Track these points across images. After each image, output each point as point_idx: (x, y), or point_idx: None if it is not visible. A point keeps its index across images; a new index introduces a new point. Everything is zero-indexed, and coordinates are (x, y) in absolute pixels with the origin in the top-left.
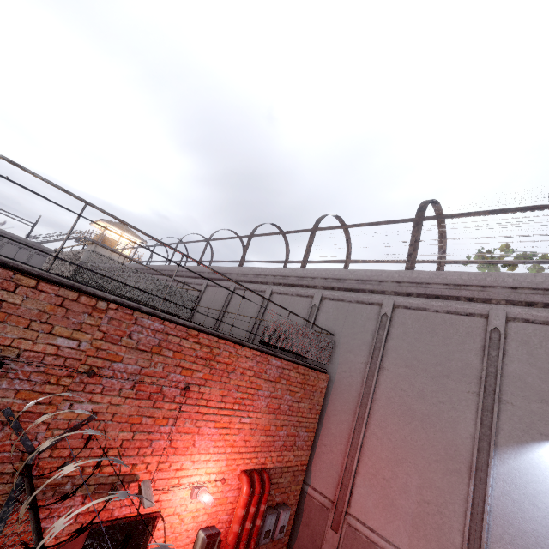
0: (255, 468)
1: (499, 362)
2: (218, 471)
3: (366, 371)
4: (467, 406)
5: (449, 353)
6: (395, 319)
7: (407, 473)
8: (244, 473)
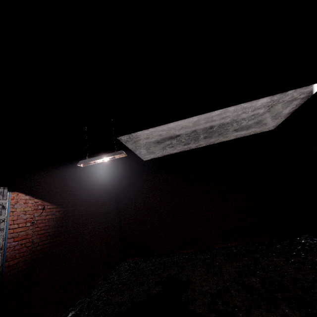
0: None
1: None
2: None
3: None
4: None
5: None
6: None
7: None
8: None
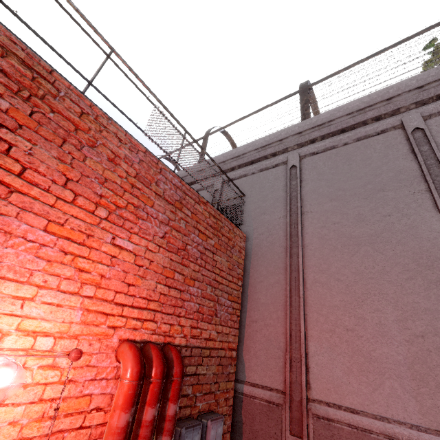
0: (151, 341)
1: (436, 151)
2: (59, 331)
3: (287, 220)
4: (419, 206)
5: (374, 170)
6: (305, 167)
7: (377, 310)
8: (128, 343)
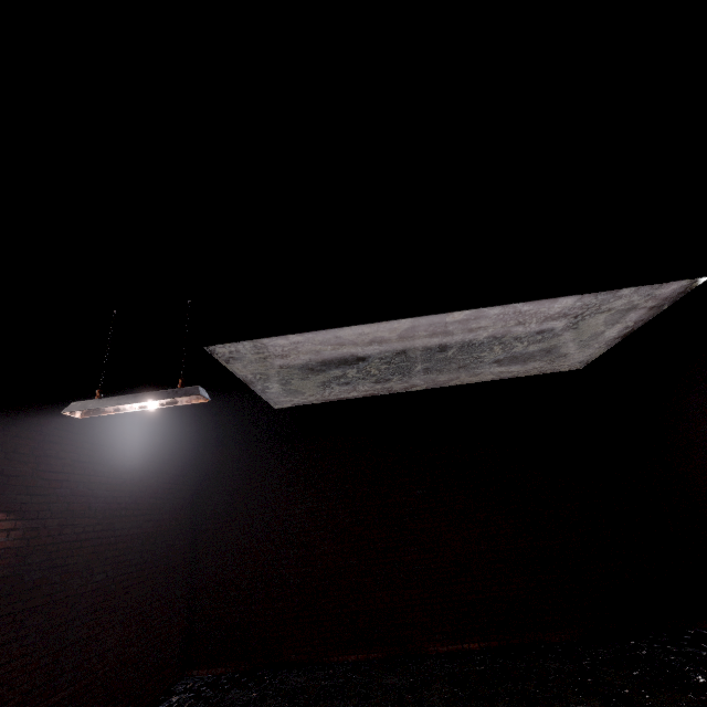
0: None
1: None
2: None
3: None
4: None
5: None
6: None
7: None
8: None
